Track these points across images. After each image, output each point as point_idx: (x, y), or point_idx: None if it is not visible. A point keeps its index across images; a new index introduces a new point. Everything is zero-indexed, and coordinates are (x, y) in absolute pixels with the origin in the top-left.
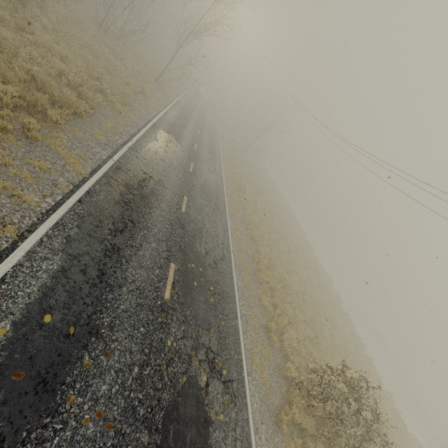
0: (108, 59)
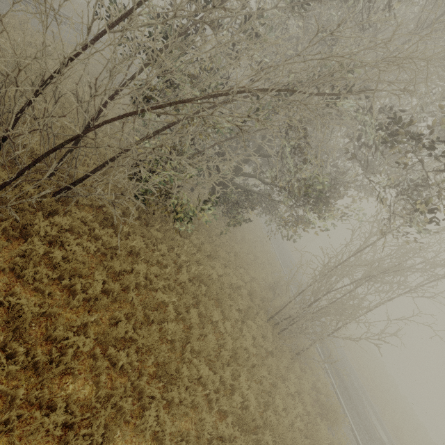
0: (254, 230)
